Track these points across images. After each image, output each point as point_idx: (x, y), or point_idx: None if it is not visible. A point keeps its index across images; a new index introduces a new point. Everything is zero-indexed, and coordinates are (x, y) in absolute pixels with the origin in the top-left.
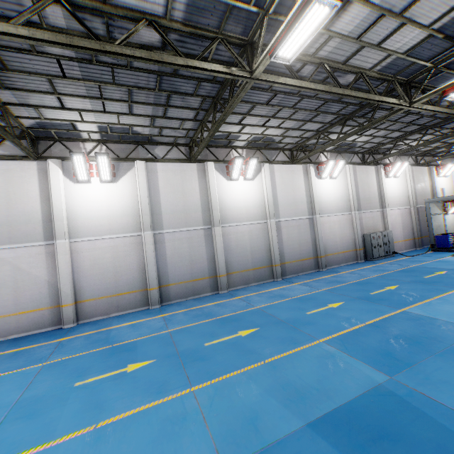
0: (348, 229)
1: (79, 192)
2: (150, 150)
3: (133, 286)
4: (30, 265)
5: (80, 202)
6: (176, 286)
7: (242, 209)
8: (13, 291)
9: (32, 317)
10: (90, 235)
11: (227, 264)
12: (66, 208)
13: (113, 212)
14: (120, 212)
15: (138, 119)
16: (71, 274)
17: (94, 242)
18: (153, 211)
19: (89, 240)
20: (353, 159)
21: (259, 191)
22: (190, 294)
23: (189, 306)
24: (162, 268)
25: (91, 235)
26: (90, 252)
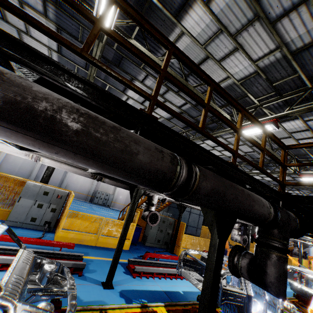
0: (89, 183)
1: None
2: None
3: None
4: None
5: None
6: None
7: None
8: None
9: None
10: None
11: (1, 167)
12: None
13: None
14: None
15: None
16: None
17: None
18: None
19: None
20: None
21: None
22: None
23: None
24: None
25: None
26: None
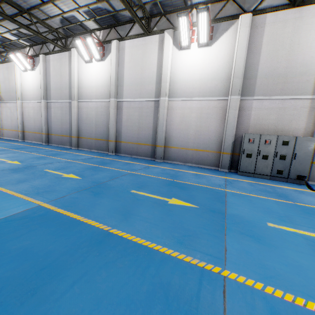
0: (214, 121)
1: (25, 77)
2: (48, 47)
3: (39, 130)
4: (14, 111)
5: (25, 82)
6: (55, 136)
7: (93, 88)
8: (11, 121)
9: (15, 133)
10: (27, 100)
11: (79, 130)
12: (21, 85)
13: (34, 88)
14: (36, 88)
15: (9, 23)
16: (21, 117)
17: (29, 103)
18: (48, 87)
19: (27, 102)
20: (266, 2)
21: (108, 71)
22: (60, 143)
23: (42, 146)
24: (49, 123)
25: (28, 100)
26: (27, 109)
